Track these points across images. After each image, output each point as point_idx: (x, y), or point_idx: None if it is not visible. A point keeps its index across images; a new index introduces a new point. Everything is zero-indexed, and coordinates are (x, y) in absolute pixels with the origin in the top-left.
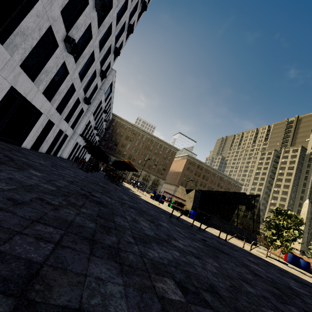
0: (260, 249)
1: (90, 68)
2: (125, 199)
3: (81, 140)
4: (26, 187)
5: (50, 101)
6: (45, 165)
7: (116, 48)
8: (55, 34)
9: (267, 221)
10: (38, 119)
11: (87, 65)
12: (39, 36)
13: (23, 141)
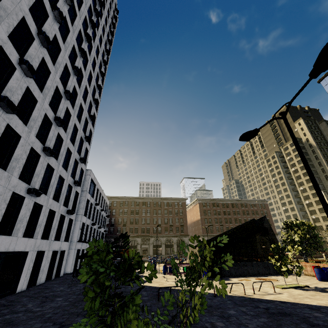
0: (291, 277)
1: (63, 186)
2: None
3: (82, 245)
4: None
5: (33, 237)
6: (30, 308)
7: (80, 158)
8: (19, 193)
9: (283, 240)
10: (26, 258)
11: (59, 186)
12: (6, 205)
13: (17, 286)
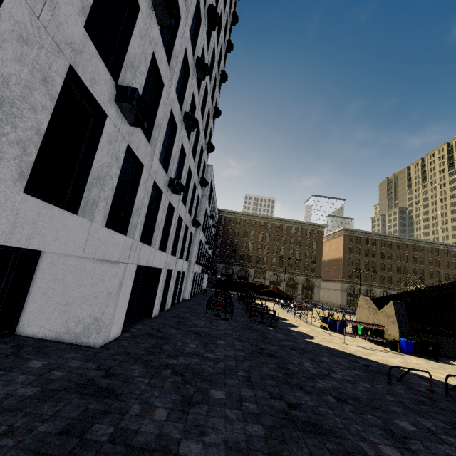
0: None
1: (190, 184)
2: (313, 375)
3: (197, 267)
4: None
5: (165, 251)
6: (199, 351)
7: (208, 144)
8: (159, 184)
9: None
10: (159, 277)
11: (185, 184)
12: (148, 200)
13: (152, 310)
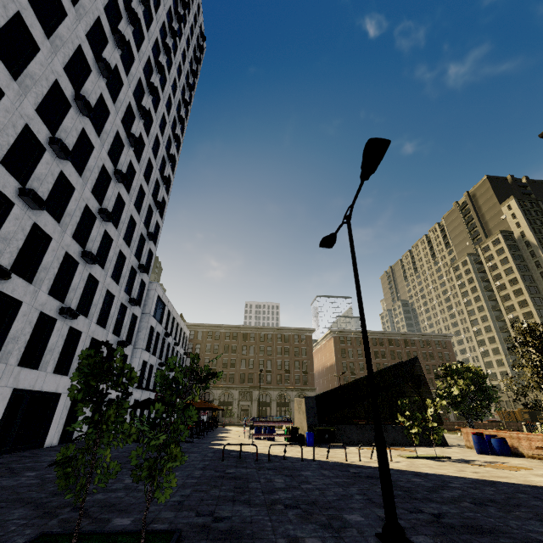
0: (443, 449)
1: (112, 306)
2: None
3: (142, 394)
4: (6, 488)
5: (67, 375)
6: None
7: (139, 266)
8: (50, 313)
9: (438, 395)
10: (57, 402)
11: (107, 306)
12: (31, 328)
13: (45, 439)
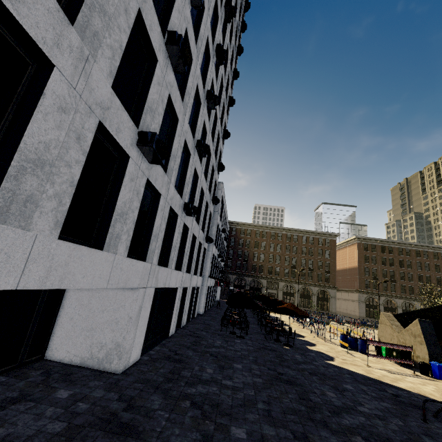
0: None
1: (202, 203)
2: (338, 408)
3: (210, 281)
4: None
5: (180, 270)
6: (216, 378)
7: (219, 164)
8: (174, 209)
9: None
10: (175, 296)
11: (198, 203)
12: (165, 225)
13: (169, 329)
